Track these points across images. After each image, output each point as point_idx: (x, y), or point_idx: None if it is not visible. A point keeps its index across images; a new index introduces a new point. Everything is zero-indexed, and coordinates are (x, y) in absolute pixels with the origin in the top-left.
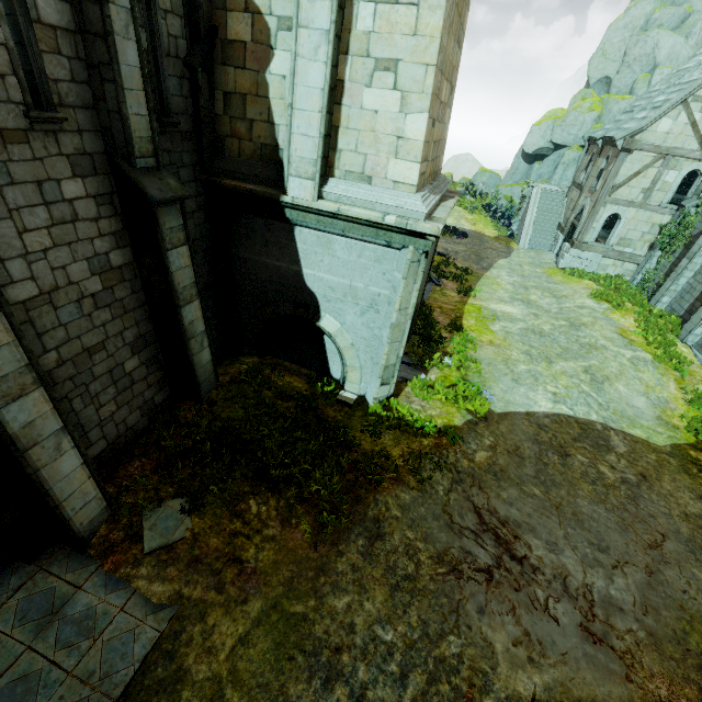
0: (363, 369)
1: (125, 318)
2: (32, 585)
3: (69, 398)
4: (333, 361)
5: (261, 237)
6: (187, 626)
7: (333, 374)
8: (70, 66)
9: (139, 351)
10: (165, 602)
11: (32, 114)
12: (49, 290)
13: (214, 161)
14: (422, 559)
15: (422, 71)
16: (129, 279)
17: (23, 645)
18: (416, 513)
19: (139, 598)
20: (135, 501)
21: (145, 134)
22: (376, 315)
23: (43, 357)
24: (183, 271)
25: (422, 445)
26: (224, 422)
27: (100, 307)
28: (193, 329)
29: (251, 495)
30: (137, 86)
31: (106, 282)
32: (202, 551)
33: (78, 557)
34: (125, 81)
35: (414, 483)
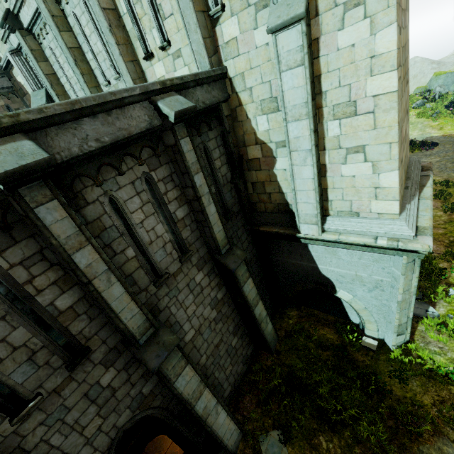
0: (378, 323)
1: (228, 321)
2: None
3: (213, 372)
4: (351, 312)
5: (286, 250)
6: None
7: (353, 320)
8: (190, 227)
9: (236, 333)
10: None
11: (182, 261)
12: (198, 328)
13: (252, 217)
14: None
15: (386, 147)
16: (226, 301)
17: None
18: None
19: None
20: (253, 428)
21: (223, 237)
22: (382, 292)
23: (201, 359)
24: (251, 291)
25: (452, 394)
26: (288, 368)
27: (217, 322)
28: (261, 317)
29: (319, 432)
30: (216, 219)
31: (218, 309)
32: None
33: None
34: (212, 222)
35: (453, 435)
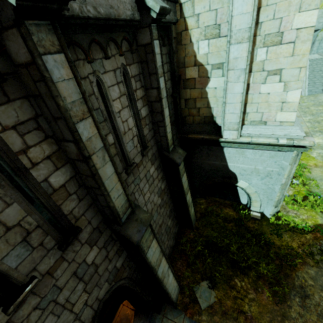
0: (262, 201)
1: (166, 207)
2: None
3: None
4: (242, 197)
5: (205, 153)
6: None
7: (242, 202)
8: (148, 126)
9: (170, 216)
10: None
11: (144, 154)
12: (151, 211)
13: (182, 127)
14: None
15: (297, 71)
16: (166, 191)
17: None
18: (321, 281)
19: None
20: (187, 283)
21: (170, 137)
22: (270, 179)
23: None
24: (185, 182)
25: (307, 239)
26: (206, 238)
27: (161, 208)
28: (189, 202)
29: (234, 276)
30: (168, 122)
31: (161, 197)
32: (225, 308)
33: (175, 310)
34: (166, 123)
35: (312, 263)
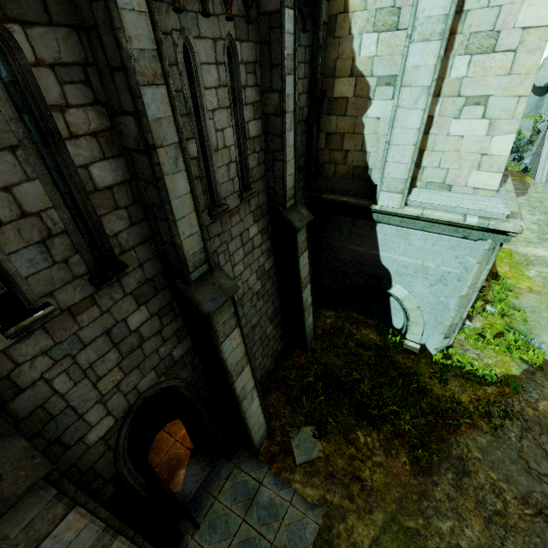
0: (426, 325)
1: (268, 301)
2: (233, 476)
3: None
4: (396, 315)
5: (347, 230)
6: (334, 523)
7: (395, 325)
8: (258, 156)
9: (273, 320)
10: (316, 503)
11: (243, 196)
12: (241, 296)
13: (315, 181)
14: (508, 499)
15: (514, 102)
16: (272, 276)
17: (240, 518)
18: (494, 456)
19: (299, 496)
20: (281, 425)
21: (291, 185)
22: (444, 287)
23: None
24: (304, 267)
25: (487, 393)
26: (324, 366)
27: (259, 299)
28: (306, 304)
29: (357, 427)
30: (291, 156)
31: (262, 282)
32: (333, 468)
33: (254, 461)
34: (287, 157)
35: (486, 428)
